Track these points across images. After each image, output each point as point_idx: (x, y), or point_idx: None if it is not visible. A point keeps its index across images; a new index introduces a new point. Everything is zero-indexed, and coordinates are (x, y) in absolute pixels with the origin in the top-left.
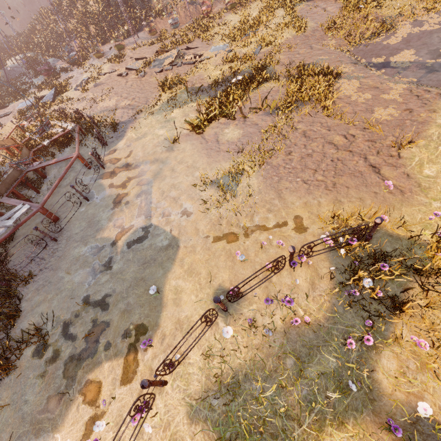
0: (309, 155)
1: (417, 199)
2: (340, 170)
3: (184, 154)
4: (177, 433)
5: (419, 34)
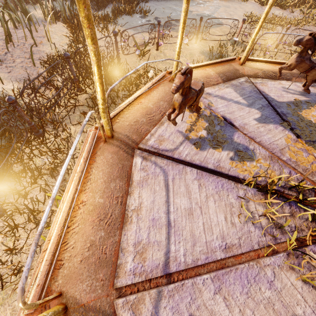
0: None
1: None
2: None
3: (245, 7)
4: (193, 53)
5: None
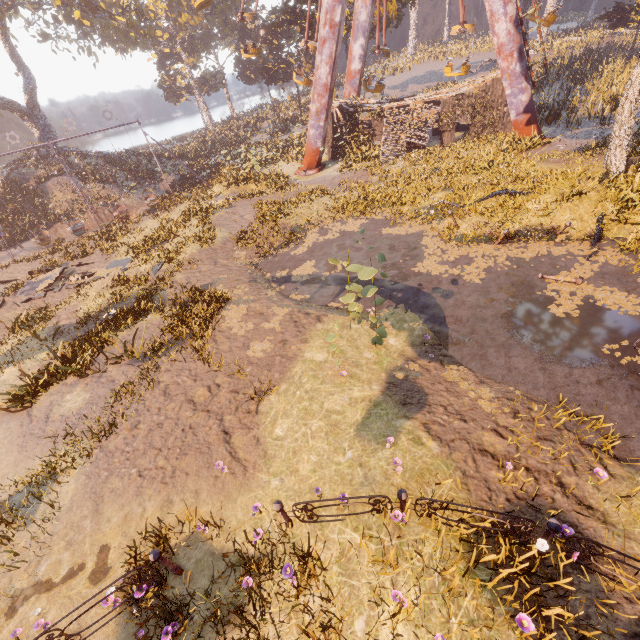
0: (160, 425)
1: (258, 478)
2: (188, 445)
3: None
4: None
5: (323, 243)
